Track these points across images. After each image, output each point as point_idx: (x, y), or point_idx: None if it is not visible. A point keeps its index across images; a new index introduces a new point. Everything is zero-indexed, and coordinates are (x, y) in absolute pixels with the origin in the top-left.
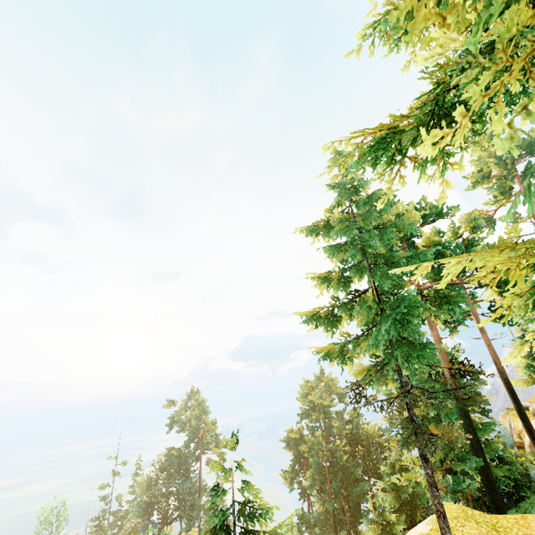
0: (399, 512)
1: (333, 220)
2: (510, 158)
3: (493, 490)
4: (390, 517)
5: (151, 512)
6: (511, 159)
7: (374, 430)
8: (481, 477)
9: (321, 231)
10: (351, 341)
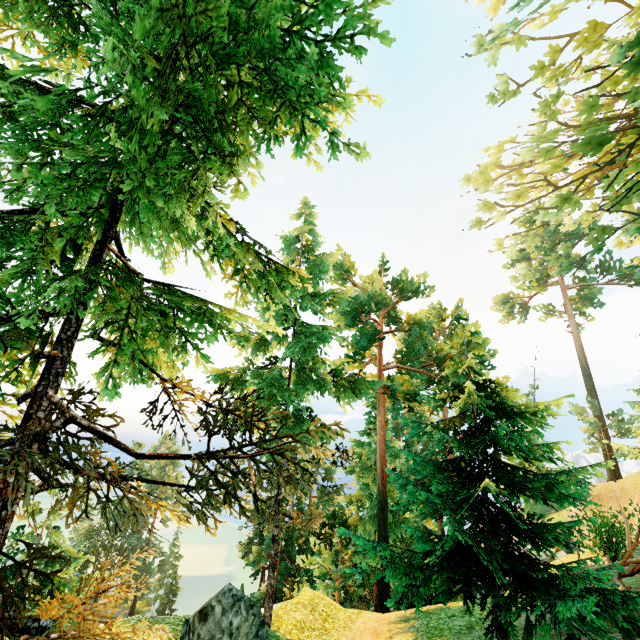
0: None
1: None
2: (549, 242)
3: (384, 588)
4: None
5: (86, 564)
6: (550, 244)
7: (349, 514)
8: None
9: None
10: None
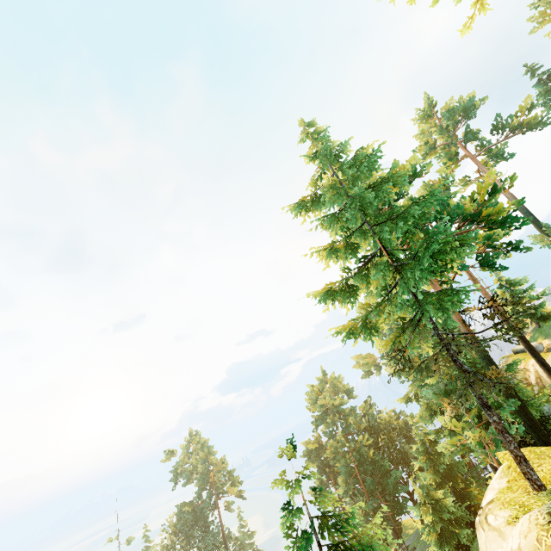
0: (442, 487)
1: (323, 187)
2: (451, 125)
3: (536, 427)
4: (437, 493)
5: None
6: (451, 125)
7: (391, 415)
8: (521, 419)
9: (310, 205)
10: (373, 310)
